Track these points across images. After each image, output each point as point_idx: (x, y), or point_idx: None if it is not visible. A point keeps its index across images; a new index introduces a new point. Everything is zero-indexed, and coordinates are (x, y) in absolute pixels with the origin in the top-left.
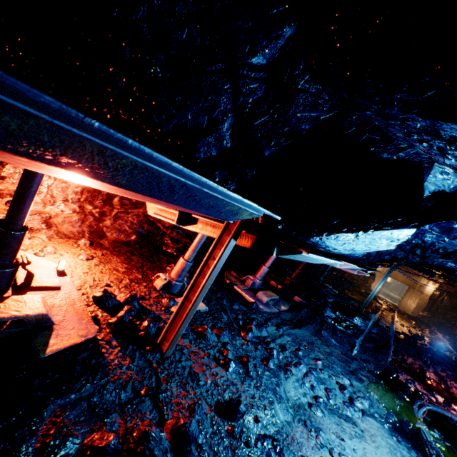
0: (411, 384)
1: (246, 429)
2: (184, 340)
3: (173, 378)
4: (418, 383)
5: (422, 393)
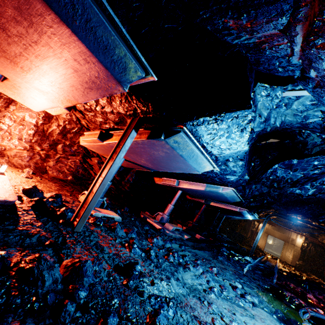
0: (295, 299)
1: (141, 286)
2: (96, 228)
3: (79, 243)
4: (301, 299)
5: (305, 305)
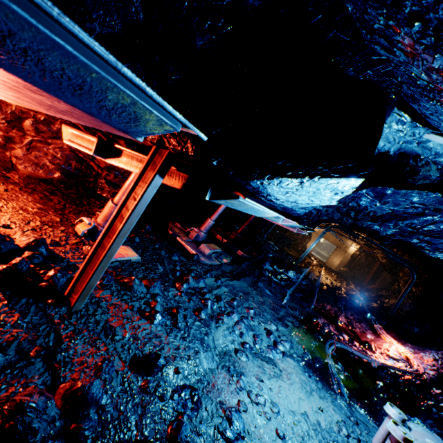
0: (326, 327)
1: (164, 382)
2: (104, 292)
3: (81, 334)
4: (331, 325)
5: (333, 334)
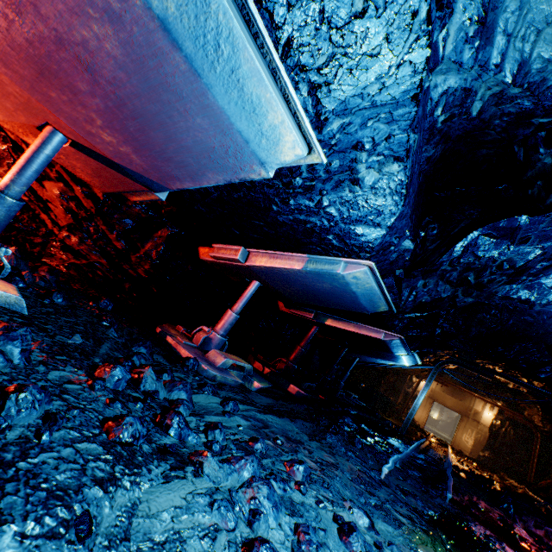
0: (496, 544)
1: None
2: None
3: None
4: (506, 544)
5: None
